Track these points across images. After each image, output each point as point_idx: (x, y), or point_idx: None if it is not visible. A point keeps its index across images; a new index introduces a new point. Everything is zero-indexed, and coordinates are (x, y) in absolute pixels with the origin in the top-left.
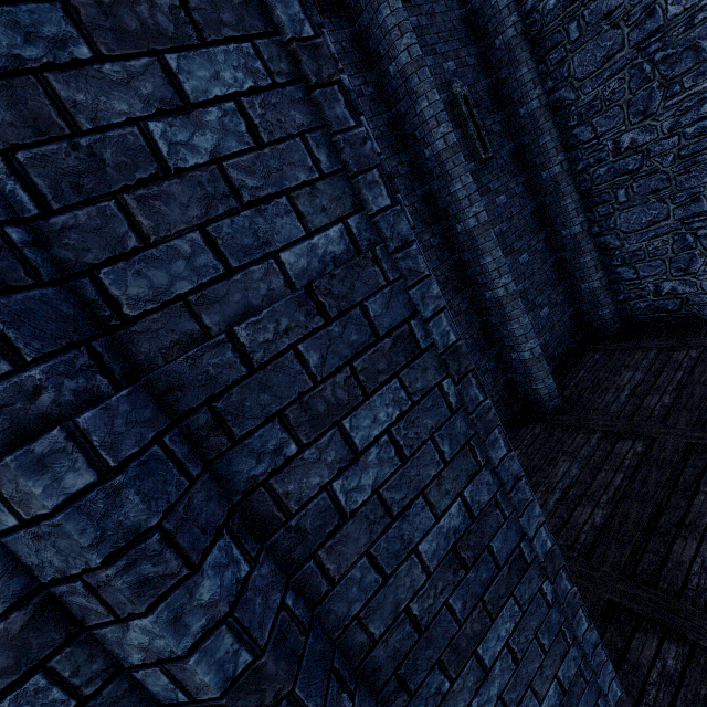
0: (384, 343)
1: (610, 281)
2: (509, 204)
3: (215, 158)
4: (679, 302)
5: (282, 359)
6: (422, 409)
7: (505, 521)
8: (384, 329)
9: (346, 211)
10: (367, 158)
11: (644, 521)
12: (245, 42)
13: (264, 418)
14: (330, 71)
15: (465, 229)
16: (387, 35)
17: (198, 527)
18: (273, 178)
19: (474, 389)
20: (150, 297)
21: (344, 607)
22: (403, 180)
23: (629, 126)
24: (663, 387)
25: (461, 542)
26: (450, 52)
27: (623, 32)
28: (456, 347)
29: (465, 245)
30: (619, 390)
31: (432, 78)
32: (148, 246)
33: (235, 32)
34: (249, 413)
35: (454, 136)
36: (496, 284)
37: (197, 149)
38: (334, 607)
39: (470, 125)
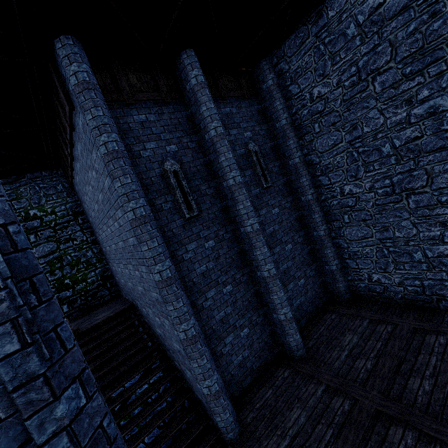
0: None
1: (343, 266)
2: (281, 214)
3: None
4: (383, 288)
5: None
6: None
7: None
8: None
9: None
10: (1, 314)
11: None
12: None
13: None
14: None
15: (245, 231)
16: (204, 120)
17: None
18: None
19: None
20: None
21: None
22: (209, 197)
23: (348, 182)
24: (368, 353)
25: None
26: (249, 127)
27: (342, 134)
28: None
29: (245, 241)
30: (342, 349)
31: (229, 145)
32: None
33: None
34: None
35: (240, 178)
36: (263, 268)
37: None
38: None
39: (257, 167)
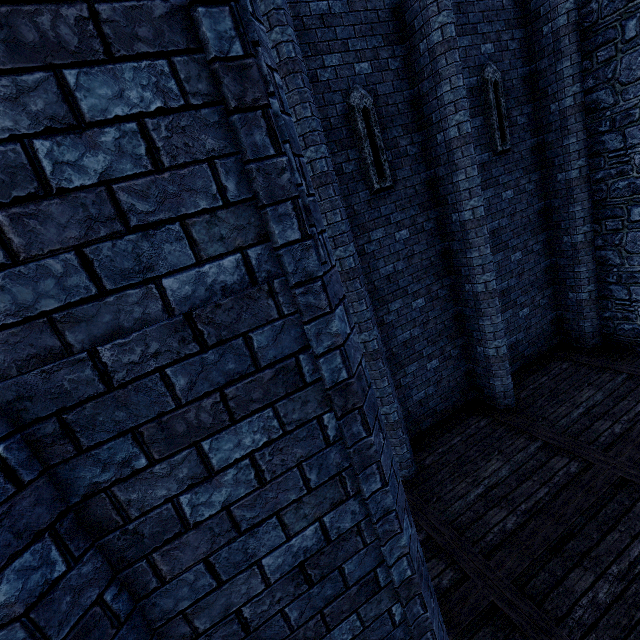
0: (265, 373)
1: (600, 296)
2: (515, 201)
3: (105, 180)
4: None
5: (145, 380)
6: (294, 438)
7: (364, 548)
8: (267, 361)
9: (247, 241)
10: (282, 189)
11: (552, 541)
12: (161, 59)
13: (116, 432)
14: (256, 94)
15: (459, 220)
16: (424, 10)
17: (12, 533)
18: (168, 203)
19: (358, 425)
20: (12, 312)
21: (171, 602)
22: (410, 161)
23: None
24: (619, 415)
25: (310, 561)
26: (491, 33)
27: None
28: (347, 384)
29: (456, 236)
30: (574, 406)
31: (460, 62)
32: (16, 263)
33: (151, 48)
34: (100, 427)
35: (469, 125)
36: (477, 279)
37: (85, 170)
38: (160, 601)
39: (493, 113)
